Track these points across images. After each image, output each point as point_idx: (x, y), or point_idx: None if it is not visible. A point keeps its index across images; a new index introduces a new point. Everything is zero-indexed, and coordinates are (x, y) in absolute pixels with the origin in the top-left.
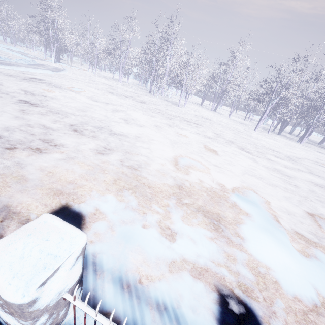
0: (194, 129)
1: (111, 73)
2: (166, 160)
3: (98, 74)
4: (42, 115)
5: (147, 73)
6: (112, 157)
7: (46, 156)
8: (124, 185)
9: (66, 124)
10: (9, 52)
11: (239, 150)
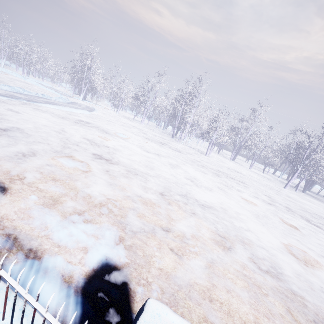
0: (246, 189)
1: (127, 113)
2: (283, 253)
3: (120, 114)
4: (126, 178)
5: (166, 118)
6: (240, 254)
7: (188, 262)
8: (304, 321)
9: (154, 191)
10: (44, 87)
11: (306, 222)
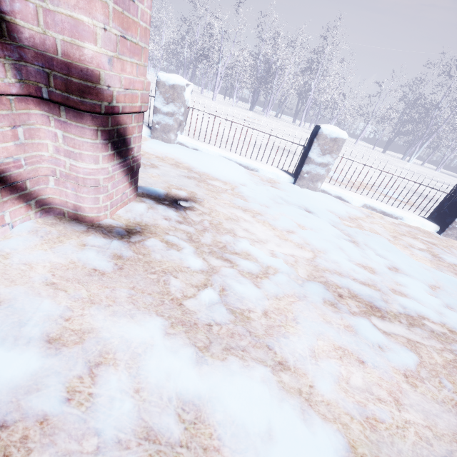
0: None
1: None
2: None
3: None
4: None
5: None
6: None
7: None
8: None
9: None
10: None
11: None
